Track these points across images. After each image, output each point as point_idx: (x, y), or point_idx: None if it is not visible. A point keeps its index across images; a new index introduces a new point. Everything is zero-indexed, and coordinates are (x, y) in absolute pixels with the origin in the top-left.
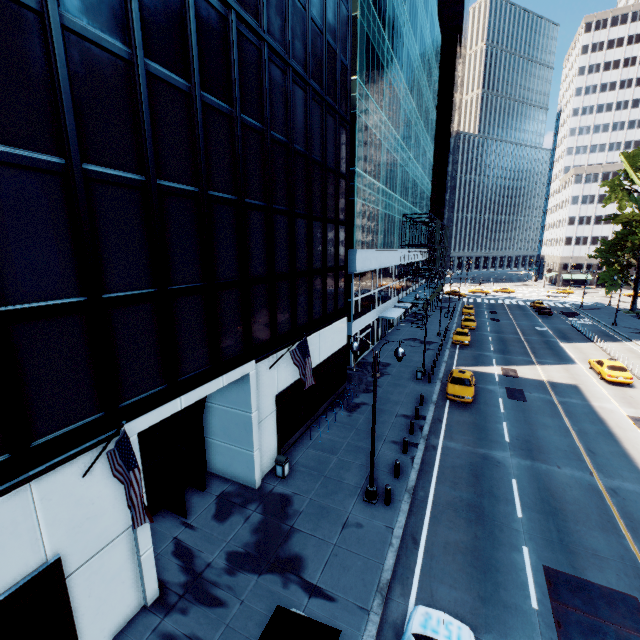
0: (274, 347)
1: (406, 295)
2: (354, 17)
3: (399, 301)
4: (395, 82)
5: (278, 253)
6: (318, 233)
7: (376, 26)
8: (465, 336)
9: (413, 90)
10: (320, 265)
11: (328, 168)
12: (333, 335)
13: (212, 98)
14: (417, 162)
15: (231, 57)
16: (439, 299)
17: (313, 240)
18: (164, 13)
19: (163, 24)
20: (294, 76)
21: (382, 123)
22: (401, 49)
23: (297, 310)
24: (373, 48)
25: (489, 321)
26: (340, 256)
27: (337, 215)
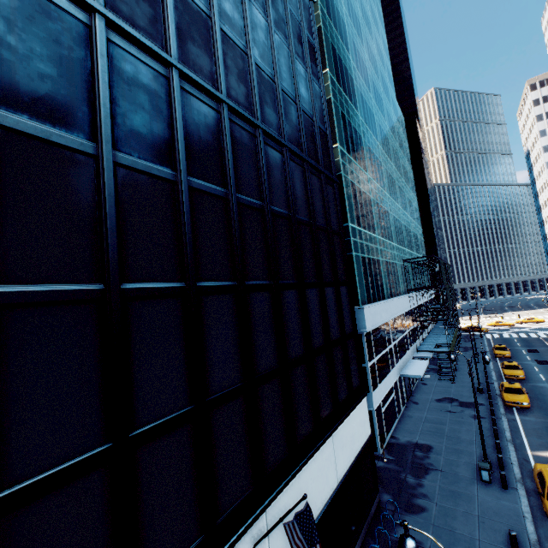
0: (259, 503)
1: (423, 340)
2: (327, 100)
3: (418, 350)
4: (373, 148)
5: (258, 344)
6: (314, 302)
7: (349, 106)
8: (520, 394)
9: (390, 154)
10: (322, 341)
11: (318, 227)
12: (351, 430)
13: (139, 160)
14: (405, 211)
15: (173, 115)
16: (485, 361)
17: (309, 312)
18: (49, 58)
19: (45, 70)
20: (266, 138)
21: (368, 181)
22: (373, 124)
23: (295, 416)
24: (349, 122)
25: (536, 364)
26: (346, 321)
27: (335, 275)
